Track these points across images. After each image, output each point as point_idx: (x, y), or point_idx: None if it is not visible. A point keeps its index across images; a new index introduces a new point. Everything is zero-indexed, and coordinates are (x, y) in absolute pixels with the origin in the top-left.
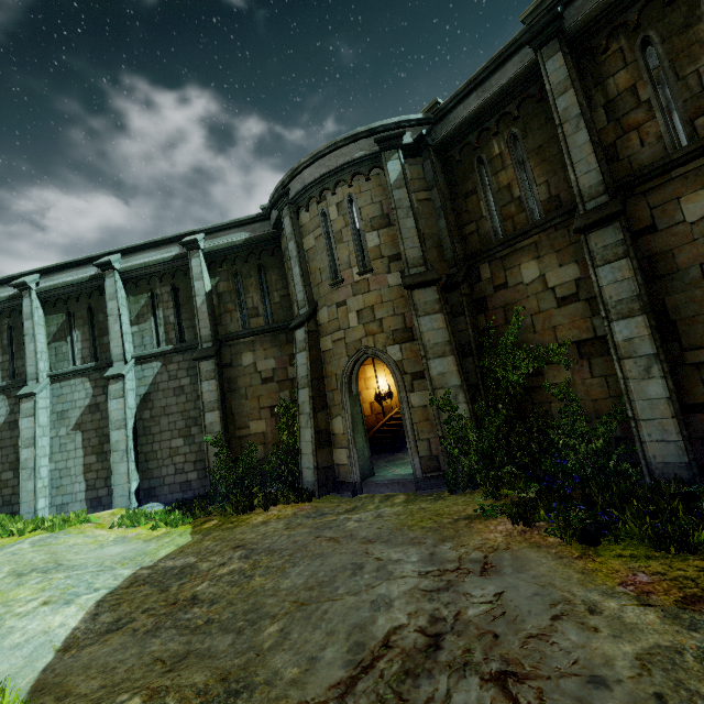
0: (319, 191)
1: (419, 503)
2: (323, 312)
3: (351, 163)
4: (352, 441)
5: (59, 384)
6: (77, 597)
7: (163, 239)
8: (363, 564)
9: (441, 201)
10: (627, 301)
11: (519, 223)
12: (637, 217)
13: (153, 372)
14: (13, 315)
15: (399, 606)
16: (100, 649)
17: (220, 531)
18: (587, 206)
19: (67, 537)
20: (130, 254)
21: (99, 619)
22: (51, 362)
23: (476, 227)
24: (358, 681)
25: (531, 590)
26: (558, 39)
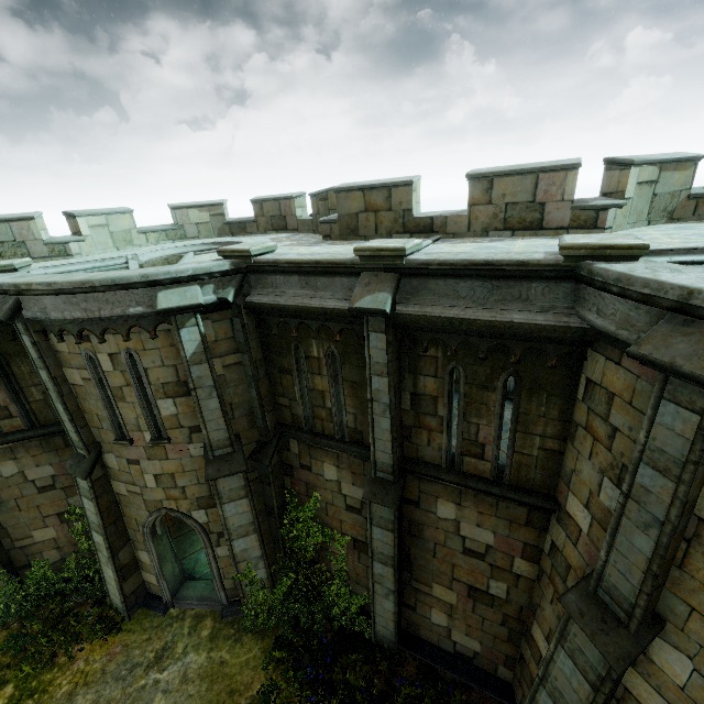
0: (77, 330)
1: (222, 645)
2: (111, 459)
3: (124, 315)
4: (161, 574)
5: None
6: None
7: None
8: None
9: (253, 374)
10: (386, 556)
11: (328, 429)
12: (411, 490)
13: None
14: None
15: None
16: None
17: None
18: (378, 473)
19: None
20: None
21: None
22: None
23: (290, 404)
24: None
25: None
26: (385, 321)
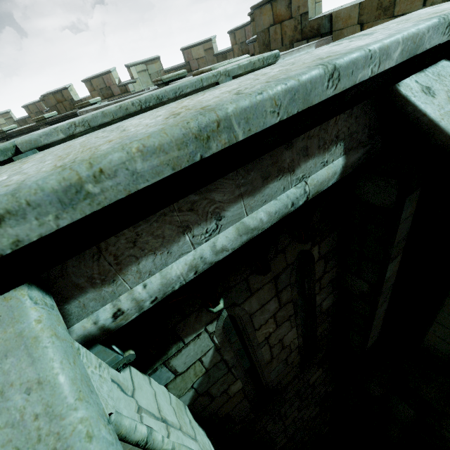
0: None
1: None
2: None
3: None
4: None
5: None
6: None
7: None
8: None
9: None
10: None
11: None
12: None
13: None
14: None
15: None
16: None
17: None
18: None
19: None
20: None
21: None
22: None
23: None
24: None
25: None
26: None
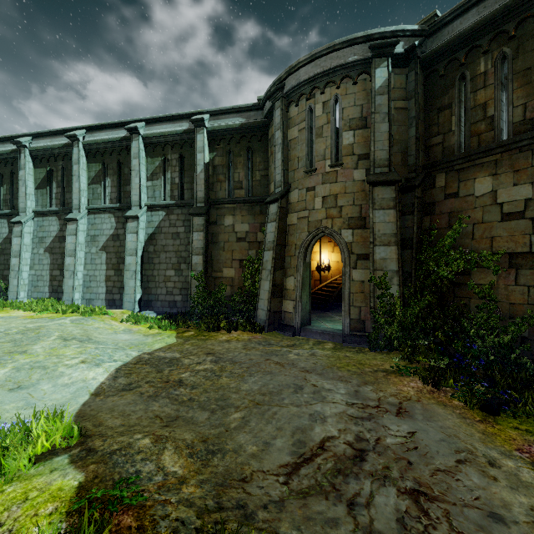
0: (310, 89)
1: (344, 352)
2: (294, 194)
3: (343, 66)
4: (299, 297)
5: (94, 216)
6: (103, 363)
7: (177, 115)
8: (303, 386)
9: (416, 112)
10: None
11: (485, 141)
12: None
13: (159, 218)
14: (66, 159)
15: (331, 423)
16: (119, 400)
17: (196, 340)
18: None
19: (93, 321)
20: (151, 124)
21: (118, 381)
22: (89, 198)
23: (442, 139)
24: (301, 467)
25: (439, 436)
26: None
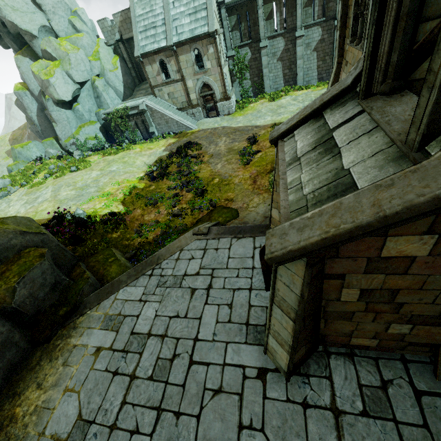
0: None
1: None
2: None
3: None
4: None
5: (307, 30)
6: None
7: None
8: None
9: None
10: None
11: None
12: None
13: None
14: None
15: None
16: None
17: None
18: None
19: None
20: None
21: None
22: (303, 19)
23: None
24: None
25: None
26: None
